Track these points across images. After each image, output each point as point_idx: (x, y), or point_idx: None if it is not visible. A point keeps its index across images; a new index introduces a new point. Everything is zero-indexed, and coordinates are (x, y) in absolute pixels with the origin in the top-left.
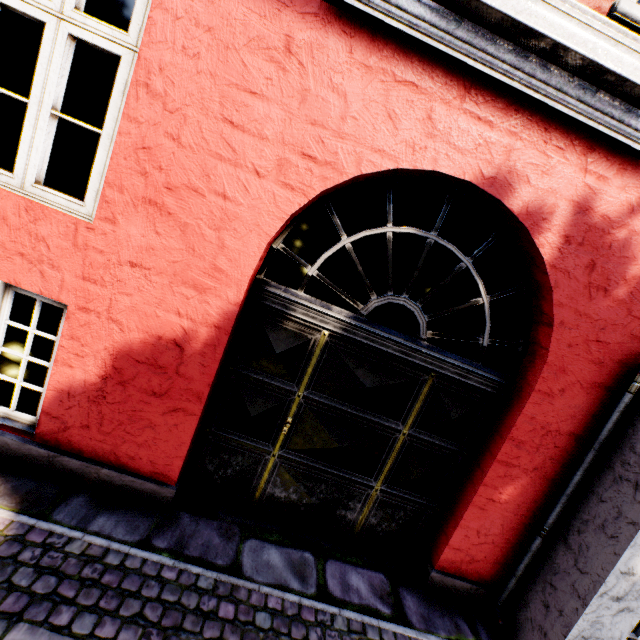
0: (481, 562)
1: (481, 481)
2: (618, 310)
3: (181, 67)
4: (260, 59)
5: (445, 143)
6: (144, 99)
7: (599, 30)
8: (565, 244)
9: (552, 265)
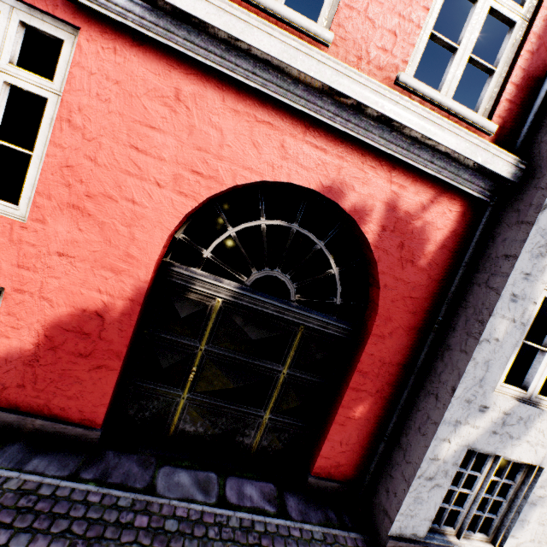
0: (345, 466)
1: (340, 404)
2: (422, 275)
3: (96, 108)
4: (157, 104)
5: (295, 163)
6: (67, 131)
7: (384, 95)
8: (382, 231)
9: (375, 246)
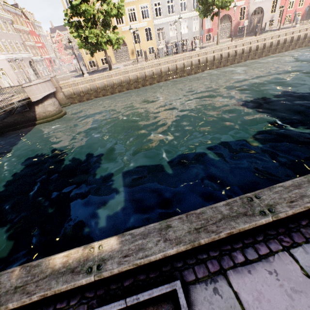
0: None
1: None
2: None
3: None
4: None
5: None
6: None
7: None
8: None
9: None
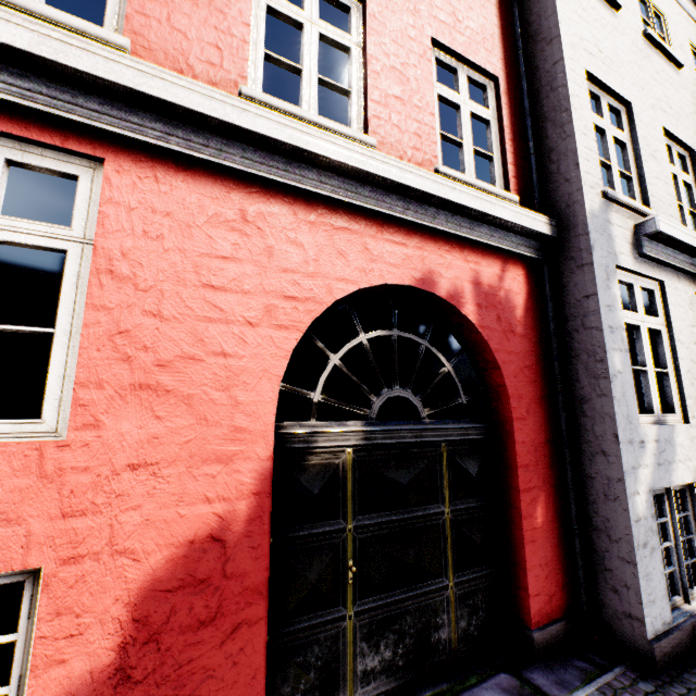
0: (556, 594)
1: (521, 516)
2: (525, 341)
3: (146, 249)
4: (223, 230)
5: (383, 263)
6: (110, 285)
7: (443, 183)
8: (479, 309)
9: (480, 325)
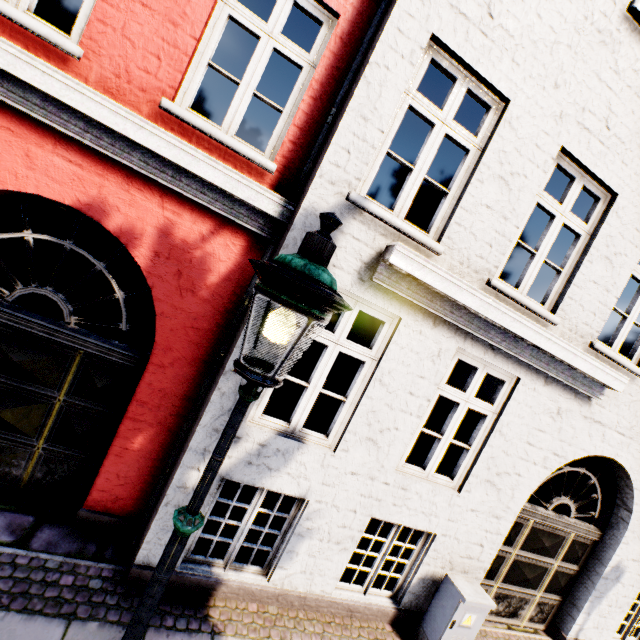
0: (125, 500)
1: (116, 434)
2: (205, 306)
3: None
4: None
5: (44, 175)
6: None
7: (127, 117)
8: (156, 257)
9: (148, 271)
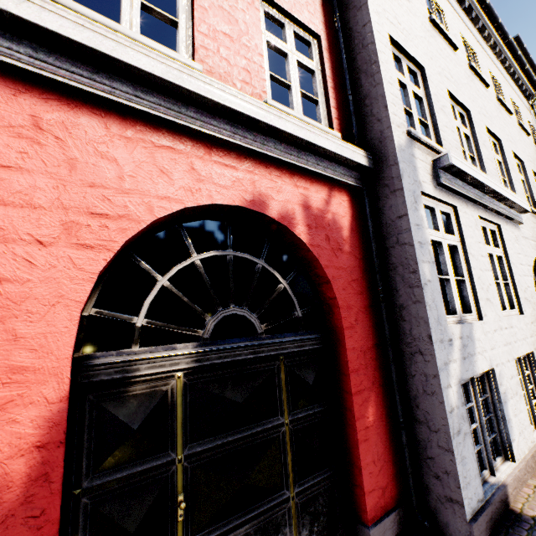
0: (388, 485)
1: (354, 418)
2: (351, 258)
3: None
4: (4, 136)
5: (212, 184)
6: None
7: (268, 111)
8: (310, 230)
9: (310, 244)
